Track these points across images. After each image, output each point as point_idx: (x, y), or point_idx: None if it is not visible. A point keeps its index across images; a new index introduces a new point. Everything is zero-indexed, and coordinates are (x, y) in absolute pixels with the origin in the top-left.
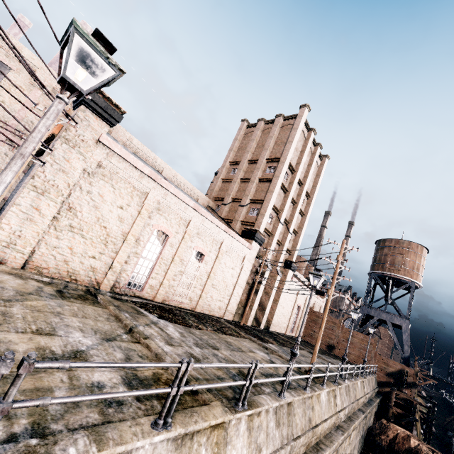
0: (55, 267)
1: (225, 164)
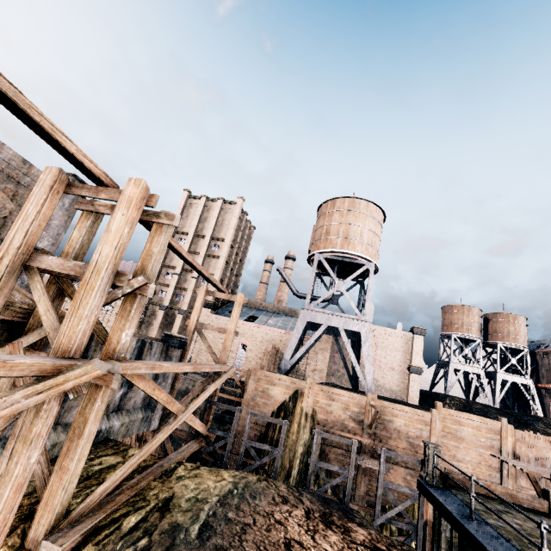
0: None
1: None
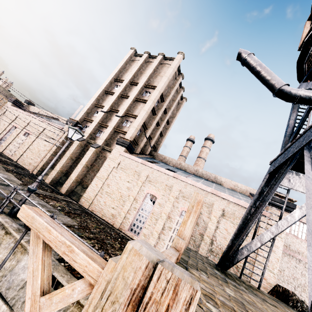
0: None
1: None
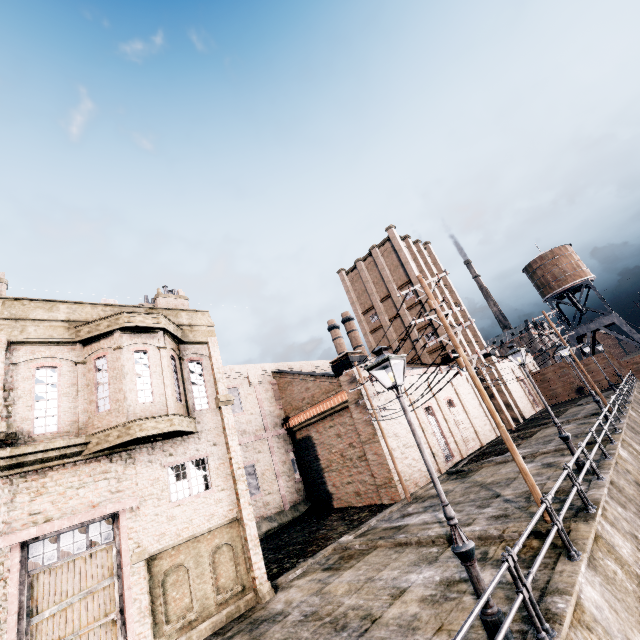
0: (420, 477)
1: (360, 318)
